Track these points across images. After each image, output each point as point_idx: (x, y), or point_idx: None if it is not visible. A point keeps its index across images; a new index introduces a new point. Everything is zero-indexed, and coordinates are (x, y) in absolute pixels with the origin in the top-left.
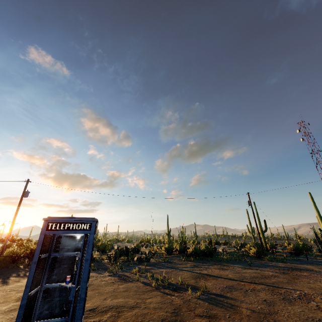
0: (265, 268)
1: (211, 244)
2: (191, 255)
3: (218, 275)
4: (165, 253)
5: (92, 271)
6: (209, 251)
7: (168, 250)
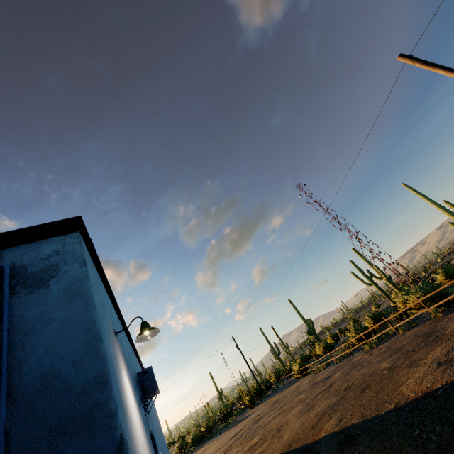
0: (223, 433)
1: (241, 399)
2: (192, 444)
3: None
4: (179, 453)
5: None
6: (205, 430)
7: (179, 448)
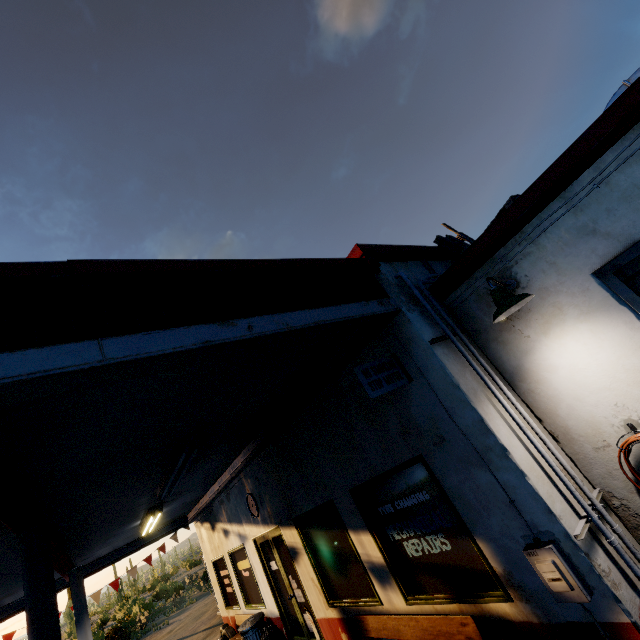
0: None
1: None
2: None
3: None
4: None
5: (194, 604)
6: None
7: None
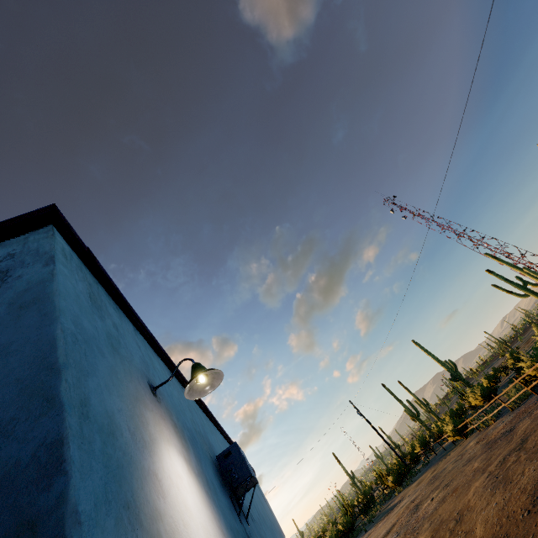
0: (370, 531)
1: (381, 481)
2: None
3: None
4: None
5: None
6: (344, 528)
7: None
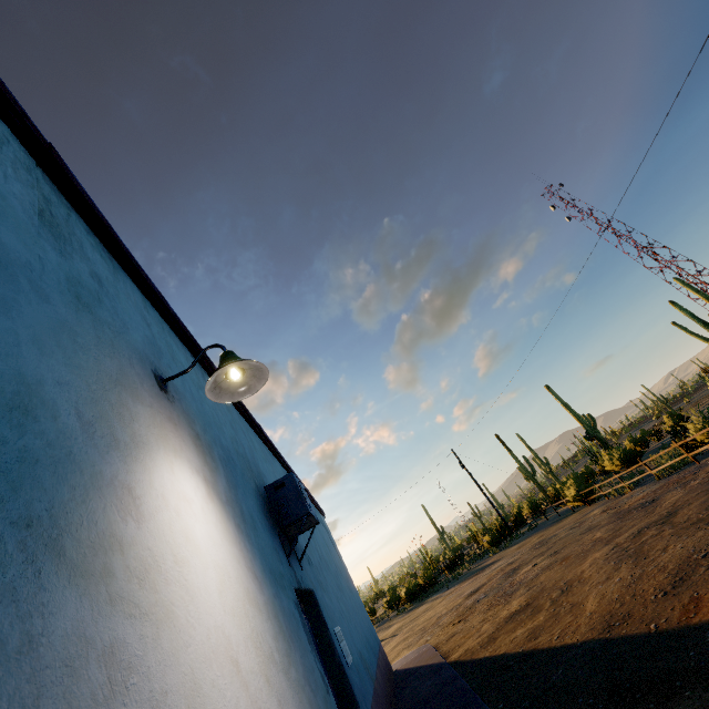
0: (453, 588)
1: (475, 540)
2: (407, 600)
3: (382, 637)
4: (390, 611)
5: None
6: (425, 582)
7: (389, 604)
